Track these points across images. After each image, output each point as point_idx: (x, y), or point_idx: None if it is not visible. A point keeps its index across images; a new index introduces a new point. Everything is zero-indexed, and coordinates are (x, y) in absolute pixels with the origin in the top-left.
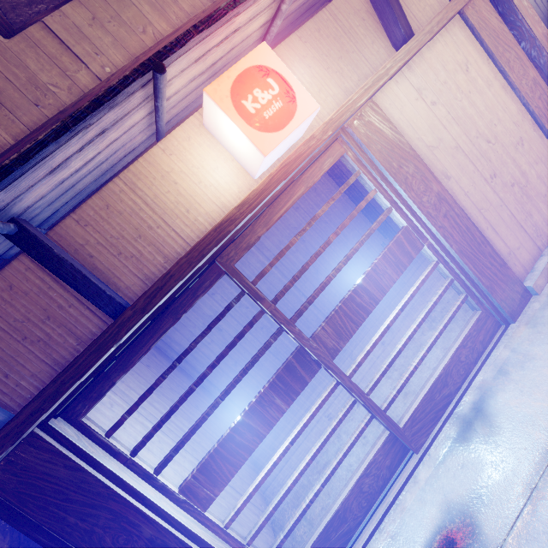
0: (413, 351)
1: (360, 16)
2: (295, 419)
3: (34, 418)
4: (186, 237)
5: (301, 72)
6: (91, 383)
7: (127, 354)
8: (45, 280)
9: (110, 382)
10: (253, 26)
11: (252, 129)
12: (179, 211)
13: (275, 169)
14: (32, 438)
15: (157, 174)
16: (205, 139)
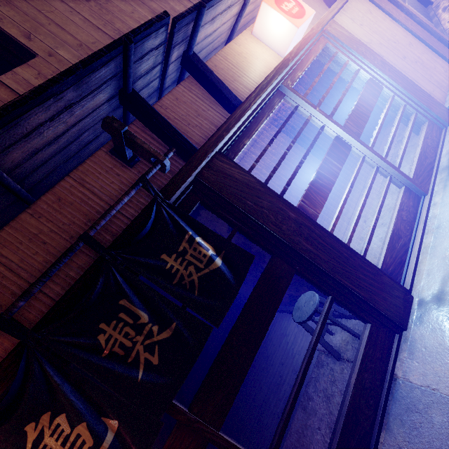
0: None
1: None
2: None
3: (220, 139)
4: (257, 82)
5: None
6: (234, 139)
7: (247, 130)
8: (193, 97)
9: (242, 143)
10: None
11: (289, 17)
12: (250, 70)
13: (300, 40)
14: (217, 156)
15: (235, 53)
16: (254, 40)
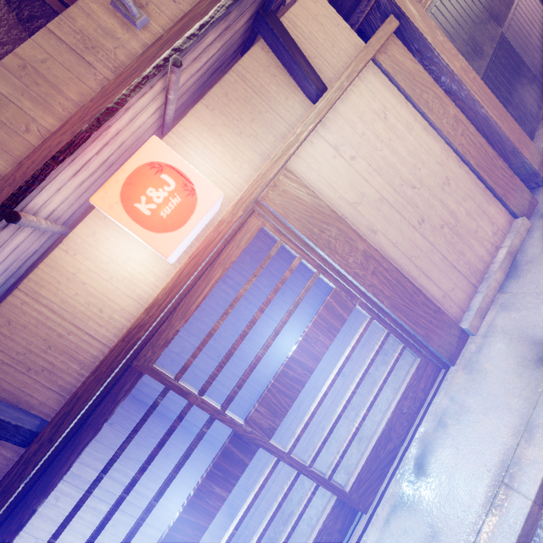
0: (368, 388)
1: (271, 73)
2: (266, 457)
3: None
4: (101, 338)
5: (212, 142)
6: (6, 518)
7: (45, 478)
8: None
9: (29, 510)
10: (142, 118)
11: (149, 232)
12: (91, 313)
13: (183, 262)
14: None
15: (62, 277)
16: (113, 231)
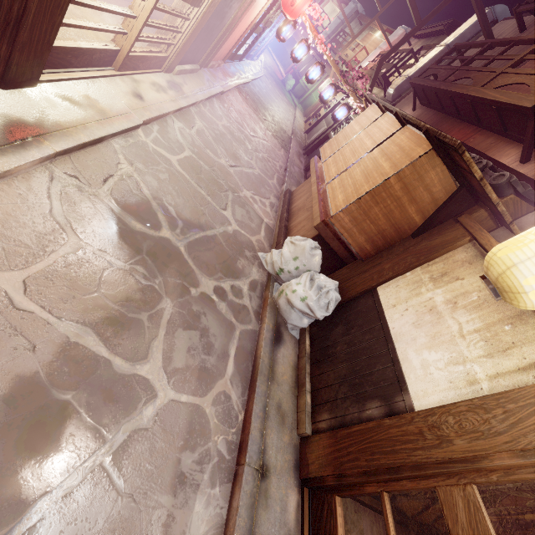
0: None
1: None
2: None
3: None
4: None
5: None
6: None
7: None
8: None
9: None
10: None
11: None
12: None
13: None
14: None
15: None
16: None
